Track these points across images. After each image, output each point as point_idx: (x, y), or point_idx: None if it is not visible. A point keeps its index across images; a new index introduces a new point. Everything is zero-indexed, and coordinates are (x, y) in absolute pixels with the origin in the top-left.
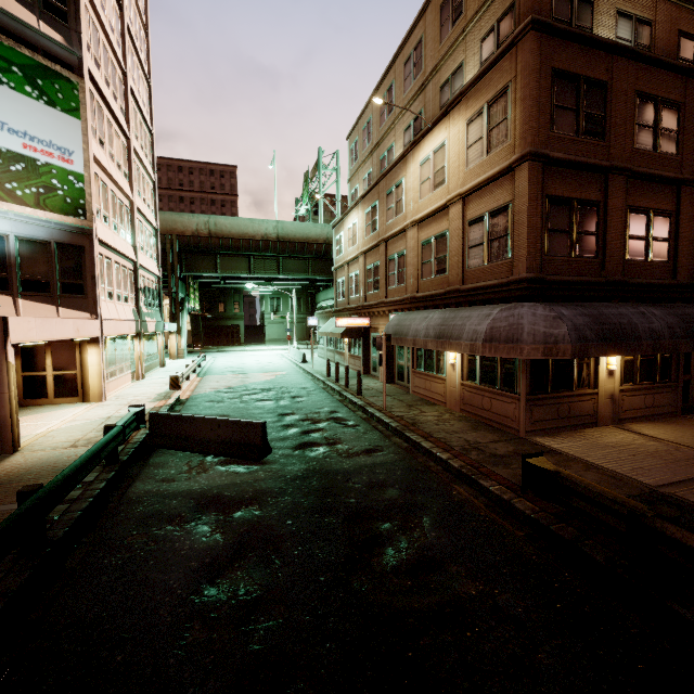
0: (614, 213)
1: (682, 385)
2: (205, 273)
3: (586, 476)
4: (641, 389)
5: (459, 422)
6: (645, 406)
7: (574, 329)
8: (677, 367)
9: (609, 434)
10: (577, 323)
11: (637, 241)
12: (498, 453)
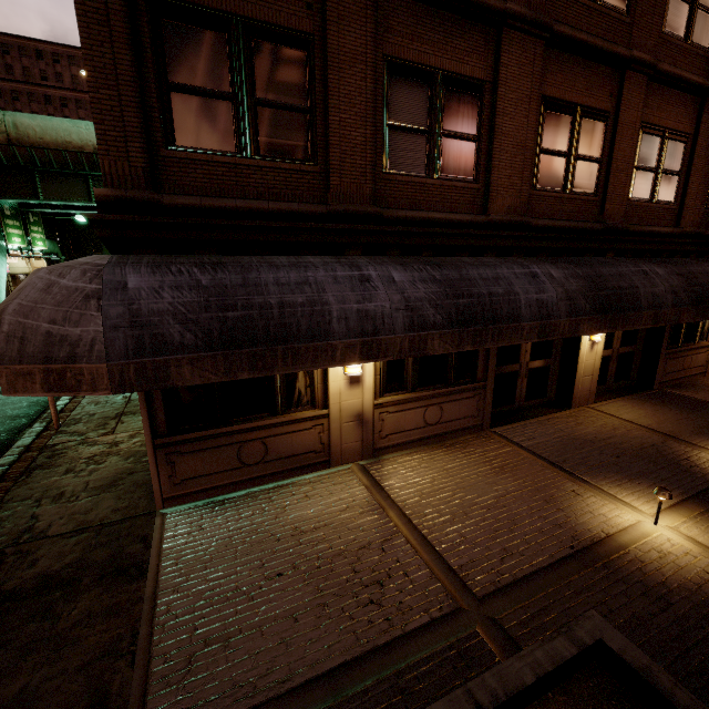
0: (345, 65)
1: (494, 385)
2: (18, 199)
3: (39, 706)
4: (418, 399)
5: (120, 461)
6: (426, 423)
7: (127, 323)
8: (487, 358)
9: (326, 490)
10: (143, 309)
11: (408, 135)
12: (4, 587)
